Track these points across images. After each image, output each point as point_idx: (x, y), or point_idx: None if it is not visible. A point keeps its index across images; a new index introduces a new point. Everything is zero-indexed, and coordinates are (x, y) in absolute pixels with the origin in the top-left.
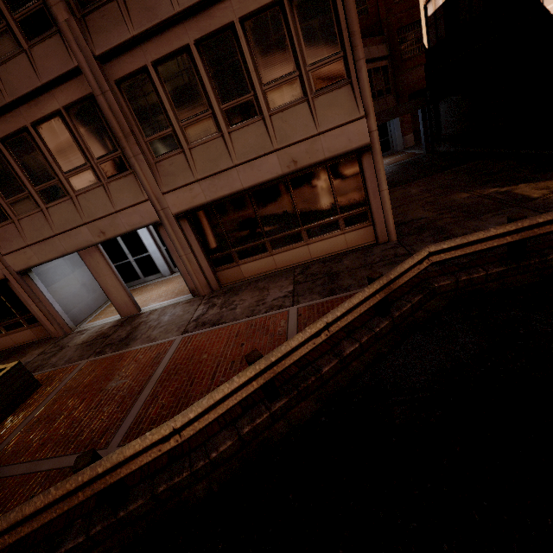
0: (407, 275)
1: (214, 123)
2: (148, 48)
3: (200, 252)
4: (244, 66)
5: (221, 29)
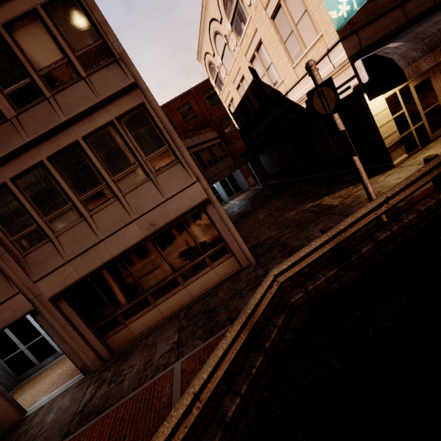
0: (263, 302)
1: (76, 212)
2: (5, 170)
3: (84, 326)
4: (93, 166)
5: (68, 146)
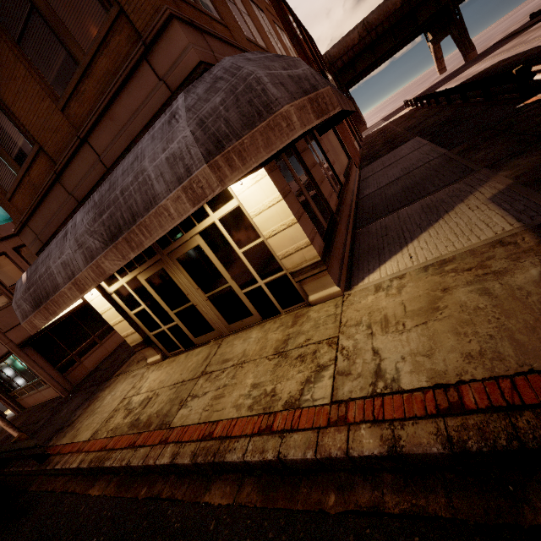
0: None
1: None
2: None
3: (0, 393)
4: None
5: None
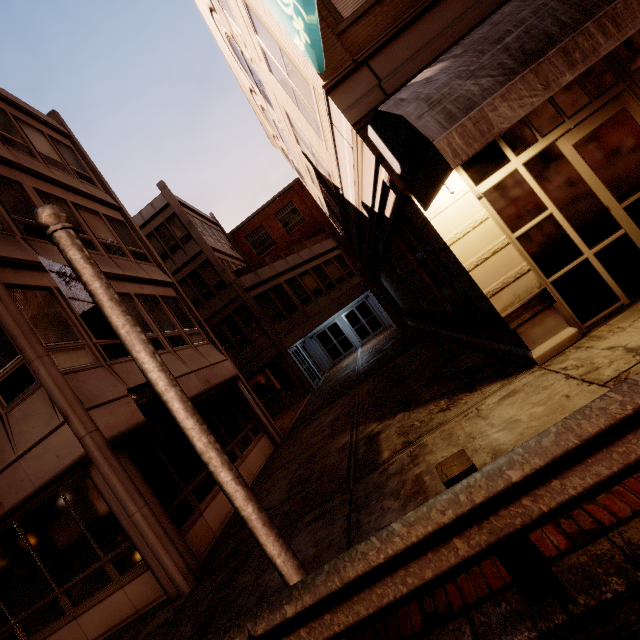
0: None
1: None
2: None
3: None
4: None
5: None
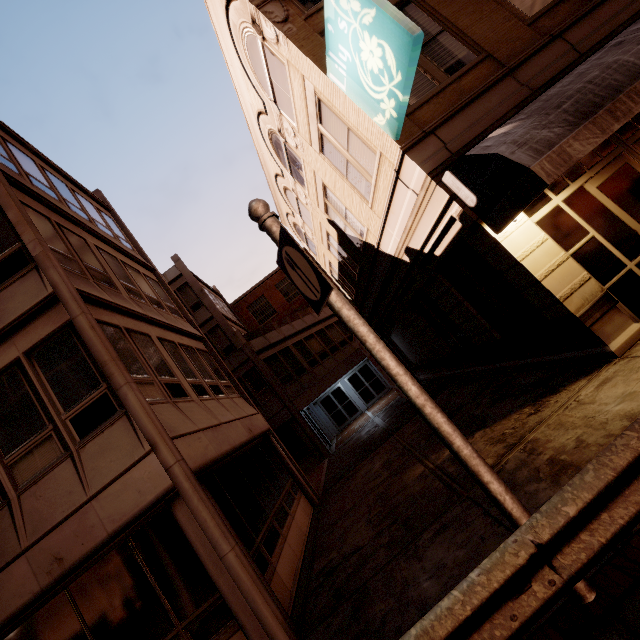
0: None
1: None
2: None
3: None
4: None
5: None
